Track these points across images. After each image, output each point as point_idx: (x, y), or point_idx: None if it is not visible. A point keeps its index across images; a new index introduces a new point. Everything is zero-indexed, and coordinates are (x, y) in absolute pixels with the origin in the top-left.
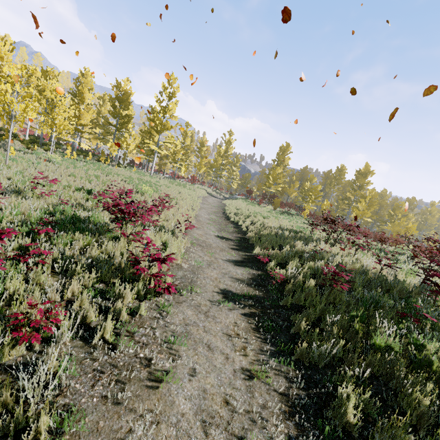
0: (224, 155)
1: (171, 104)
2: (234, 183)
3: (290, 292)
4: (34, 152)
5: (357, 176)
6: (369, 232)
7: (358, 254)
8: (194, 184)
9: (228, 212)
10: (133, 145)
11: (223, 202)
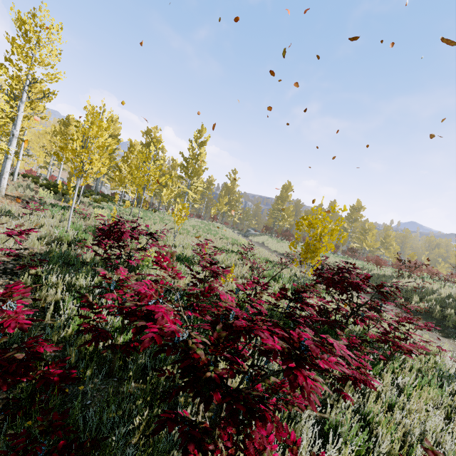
0: (231, 192)
1: (201, 151)
2: (238, 217)
3: (439, 318)
4: (107, 207)
5: (352, 210)
6: (385, 260)
7: (435, 285)
8: (207, 221)
9: (281, 252)
10: (176, 191)
11: (252, 240)
